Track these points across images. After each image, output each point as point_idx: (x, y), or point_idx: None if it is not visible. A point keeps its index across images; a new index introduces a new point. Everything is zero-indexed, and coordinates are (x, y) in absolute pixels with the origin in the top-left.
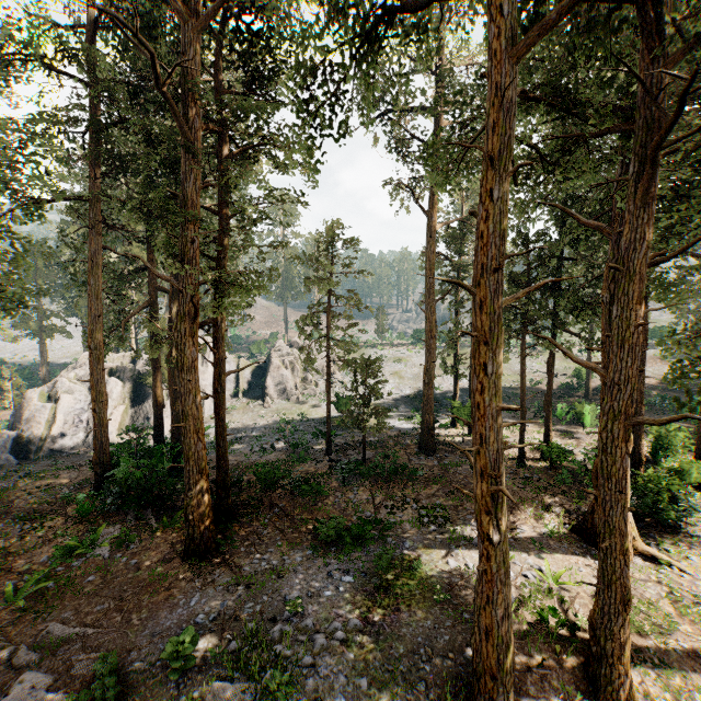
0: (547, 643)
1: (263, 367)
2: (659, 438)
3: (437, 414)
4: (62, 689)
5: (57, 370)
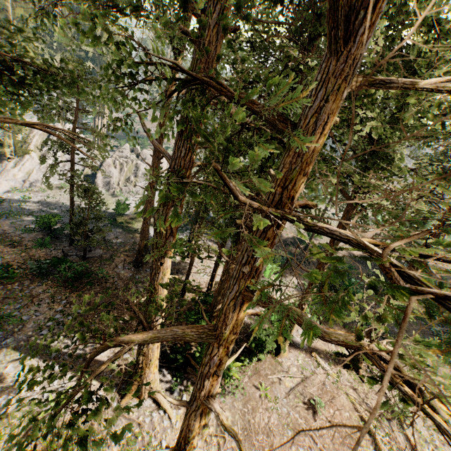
0: None
1: None
2: None
3: None
4: None
5: None
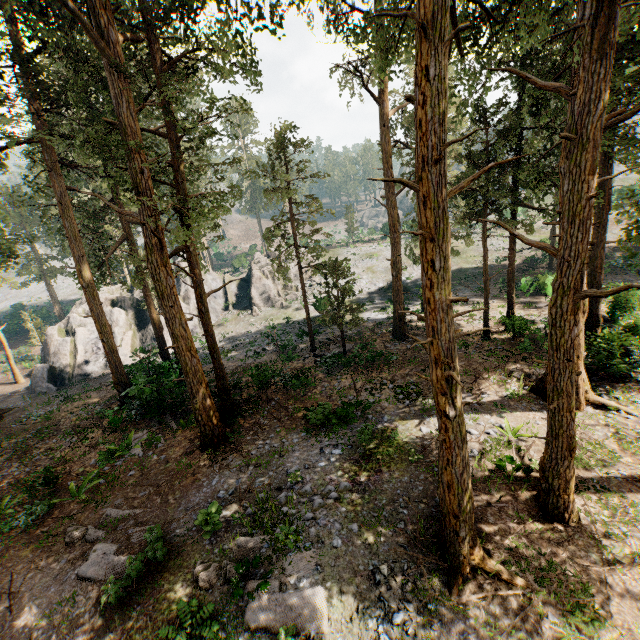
0: (505, 484)
1: (247, 280)
2: (618, 299)
3: (409, 302)
4: (126, 553)
5: (69, 307)
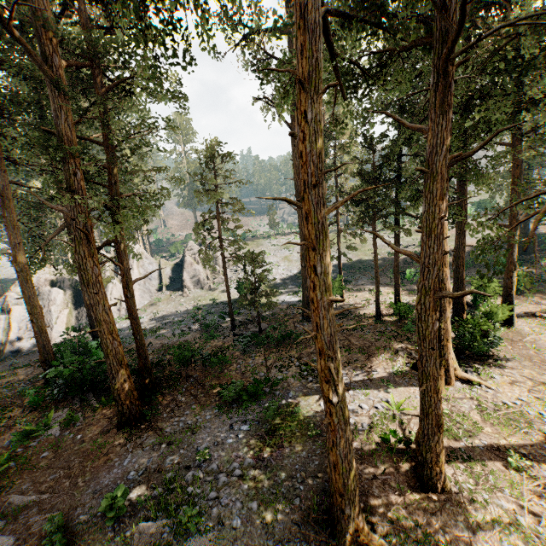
0: (389, 456)
1: (180, 264)
2: (479, 289)
3: None
4: (23, 545)
5: (11, 285)
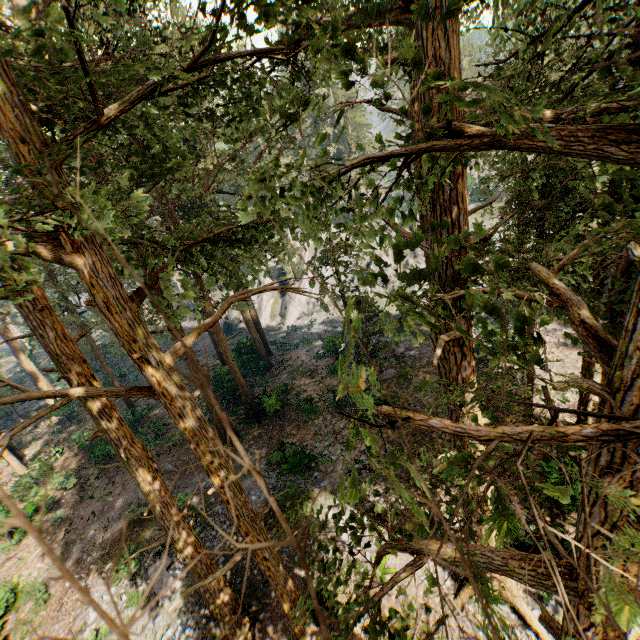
0: None
1: None
2: None
3: None
4: None
5: None
